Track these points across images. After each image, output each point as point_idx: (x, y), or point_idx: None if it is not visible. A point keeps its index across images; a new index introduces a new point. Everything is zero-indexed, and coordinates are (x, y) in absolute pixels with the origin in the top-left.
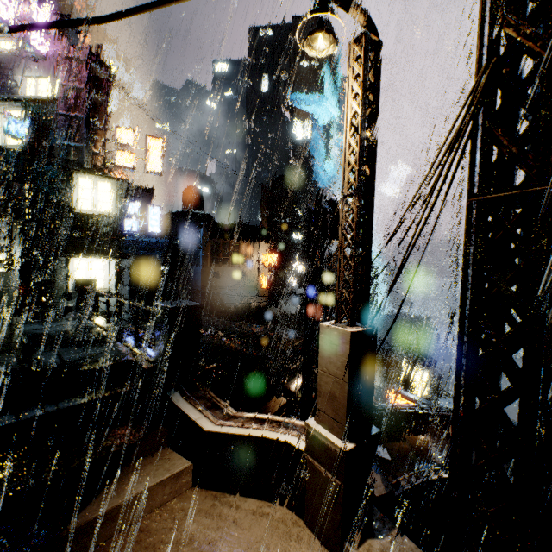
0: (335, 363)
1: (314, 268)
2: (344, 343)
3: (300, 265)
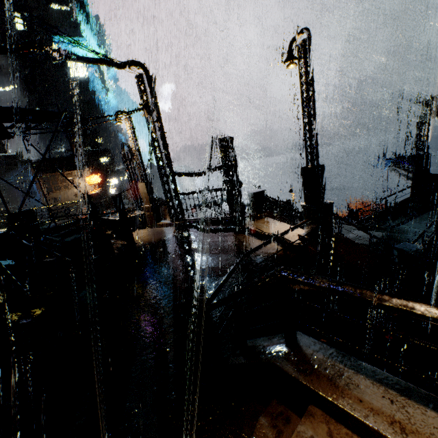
0: (144, 190)
1: (130, 174)
2: (144, 185)
3: (113, 179)
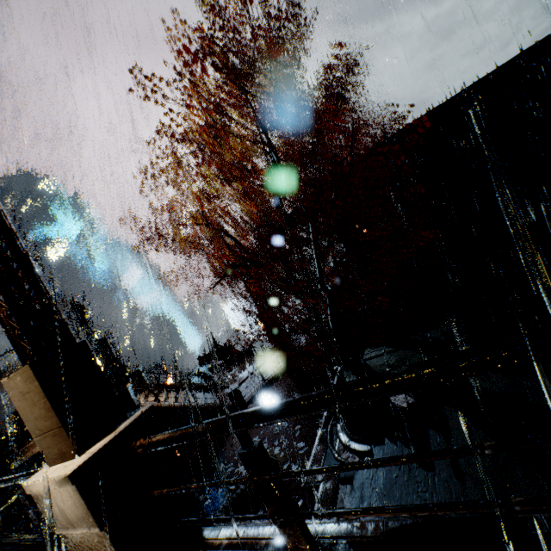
0: None
1: None
2: None
3: None
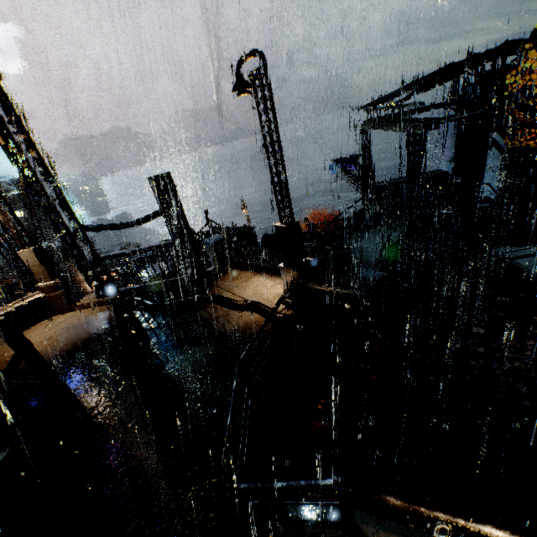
0: (33, 262)
1: None
2: (32, 254)
3: None
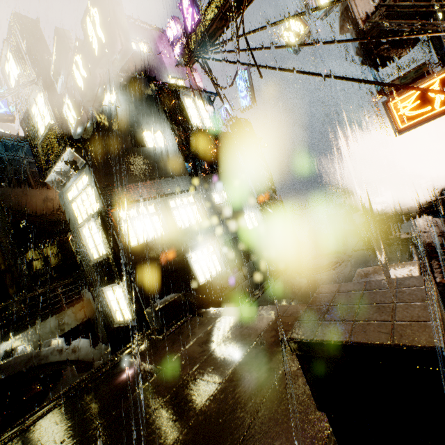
0: None
1: None
2: None
3: None
